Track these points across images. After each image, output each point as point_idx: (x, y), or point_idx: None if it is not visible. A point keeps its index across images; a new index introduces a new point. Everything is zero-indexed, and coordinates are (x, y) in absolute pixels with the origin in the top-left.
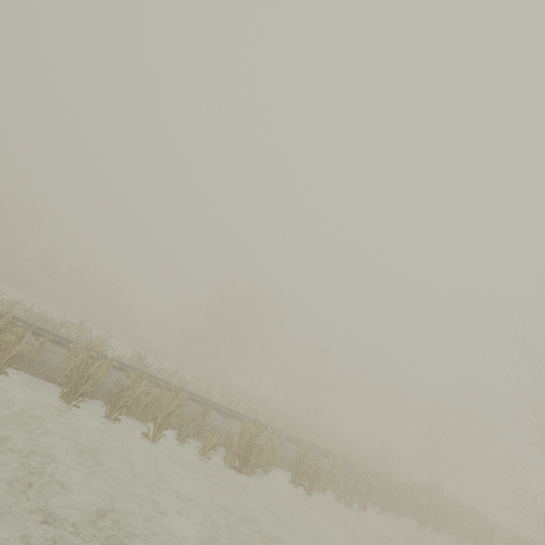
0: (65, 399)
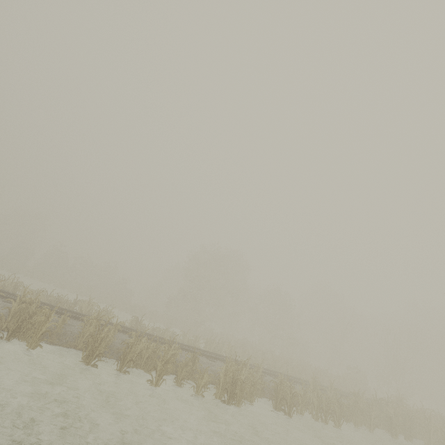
0: (85, 361)
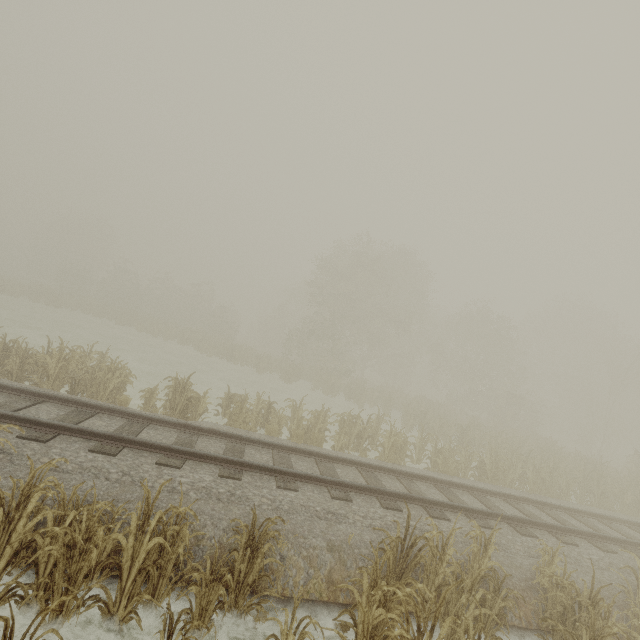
0: None
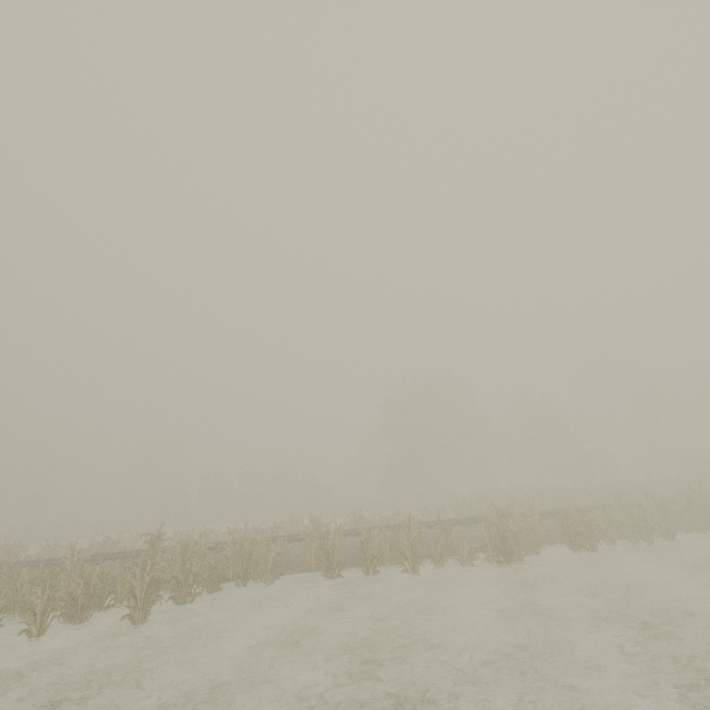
0: (328, 576)
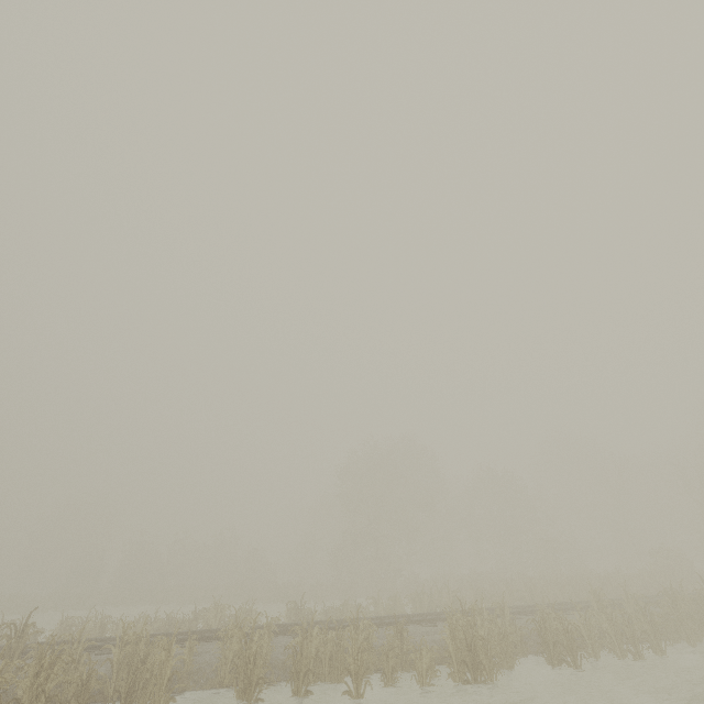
0: (243, 698)
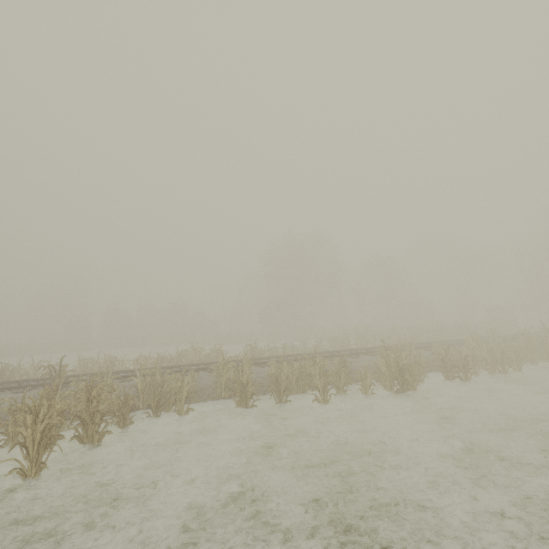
0: (242, 406)
